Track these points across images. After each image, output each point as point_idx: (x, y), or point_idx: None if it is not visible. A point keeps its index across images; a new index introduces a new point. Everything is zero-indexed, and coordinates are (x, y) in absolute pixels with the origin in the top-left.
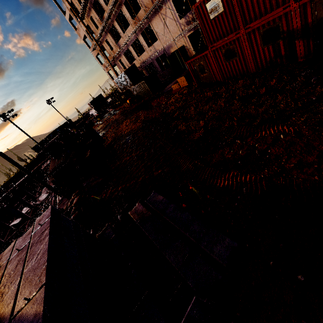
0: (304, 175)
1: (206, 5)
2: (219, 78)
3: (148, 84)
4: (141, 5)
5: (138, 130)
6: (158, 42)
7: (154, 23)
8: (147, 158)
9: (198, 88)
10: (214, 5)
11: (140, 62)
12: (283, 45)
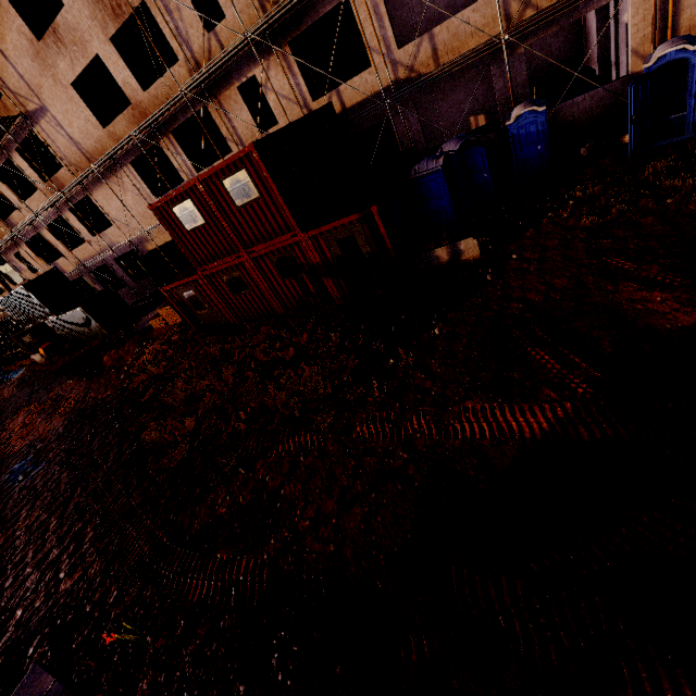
0: (318, 545)
1: (172, 209)
2: (232, 318)
3: (94, 313)
4: (62, 161)
5: (53, 440)
6: (116, 229)
7: (100, 196)
8: (55, 533)
9: (198, 333)
10: (187, 212)
11: (76, 261)
12: (310, 280)
